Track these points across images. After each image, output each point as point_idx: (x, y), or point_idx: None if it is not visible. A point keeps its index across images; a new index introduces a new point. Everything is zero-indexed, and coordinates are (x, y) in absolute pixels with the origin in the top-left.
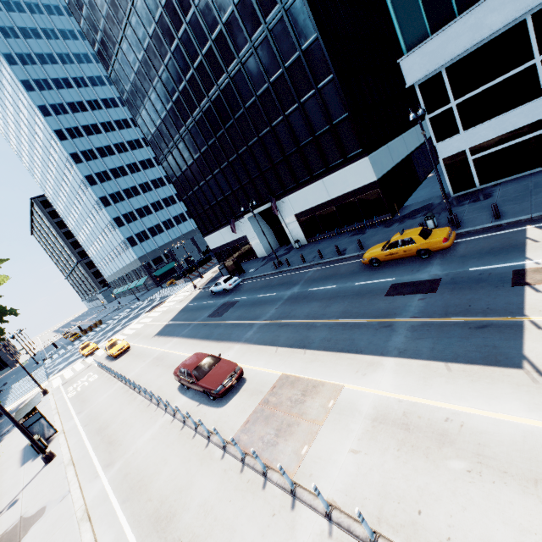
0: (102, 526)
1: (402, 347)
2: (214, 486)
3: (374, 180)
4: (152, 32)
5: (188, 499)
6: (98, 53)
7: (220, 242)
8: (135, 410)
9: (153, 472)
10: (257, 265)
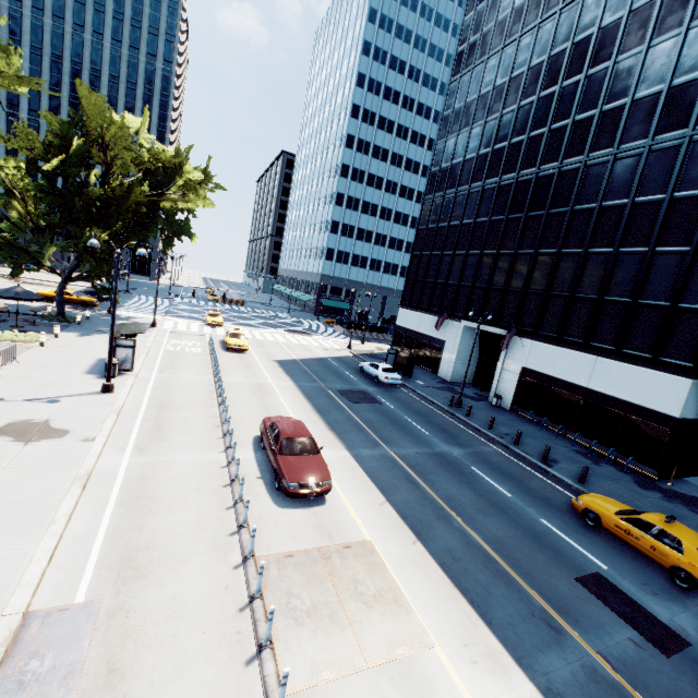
0: (87, 506)
1: (558, 685)
2: (203, 592)
3: (674, 415)
4: (535, 63)
5: (170, 574)
6: (458, 55)
7: (412, 325)
8: (203, 418)
9: (166, 503)
10: (431, 382)
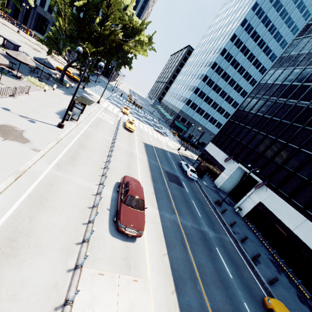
0: (12, 191)
1: None
2: (41, 284)
3: None
4: None
5: (29, 260)
6: (308, 25)
7: (212, 153)
8: (97, 161)
9: (53, 206)
10: (209, 185)
